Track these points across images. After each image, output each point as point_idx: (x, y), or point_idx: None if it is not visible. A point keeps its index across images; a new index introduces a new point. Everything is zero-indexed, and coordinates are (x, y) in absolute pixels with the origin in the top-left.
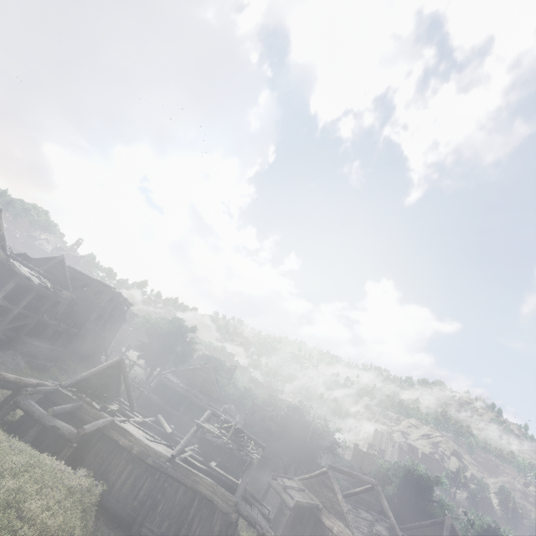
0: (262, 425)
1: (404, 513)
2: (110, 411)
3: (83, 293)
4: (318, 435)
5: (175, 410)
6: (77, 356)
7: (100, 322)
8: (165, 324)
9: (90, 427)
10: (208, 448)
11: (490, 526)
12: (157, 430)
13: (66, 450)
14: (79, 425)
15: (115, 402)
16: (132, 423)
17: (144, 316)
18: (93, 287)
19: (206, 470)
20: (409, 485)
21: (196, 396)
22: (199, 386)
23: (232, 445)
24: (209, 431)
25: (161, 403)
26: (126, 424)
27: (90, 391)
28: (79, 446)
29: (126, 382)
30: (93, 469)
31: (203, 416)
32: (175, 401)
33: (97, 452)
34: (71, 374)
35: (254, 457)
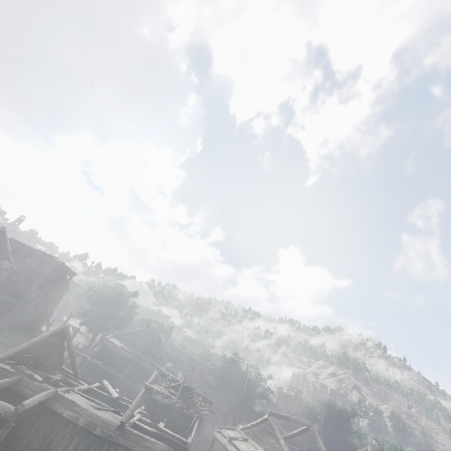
0: (202, 380)
1: (329, 447)
2: (53, 382)
3: (24, 264)
4: (253, 384)
5: (119, 373)
6: (16, 327)
7: (41, 292)
8: (108, 291)
9: (31, 402)
10: (155, 409)
11: (397, 448)
12: (103, 395)
13: (1, 431)
14: (18, 400)
15: (57, 371)
16: (77, 392)
17: (87, 284)
18: (35, 258)
19: (156, 433)
20: (331, 421)
21: (139, 358)
22: (142, 348)
23: (182, 404)
24: (158, 392)
25: (104, 367)
26: (70, 393)
27: (30, 362)
28: (16, 425)
29: (70, 349)
30: (33, 449)
31: (151, 377)
32: (119, 364)
33: (38, 429)
34: (9, 346)
35: (204, 414)
